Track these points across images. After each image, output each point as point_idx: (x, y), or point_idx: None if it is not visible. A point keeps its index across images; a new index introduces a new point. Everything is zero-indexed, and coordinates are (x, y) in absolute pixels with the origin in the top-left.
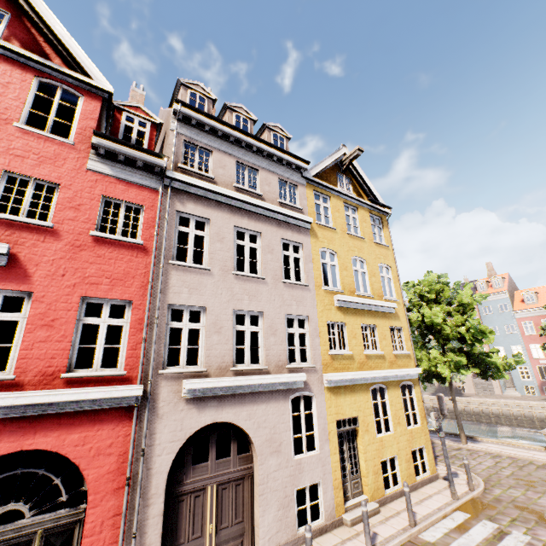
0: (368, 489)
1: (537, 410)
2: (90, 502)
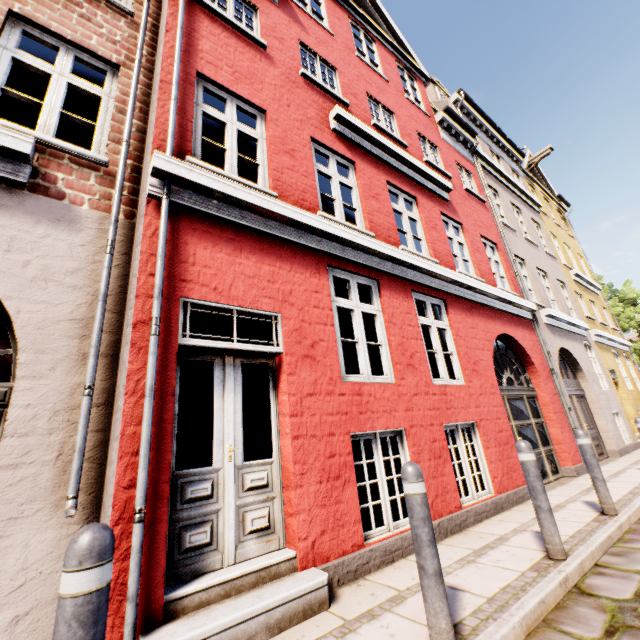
0: None
1: None
2: (542, 381)
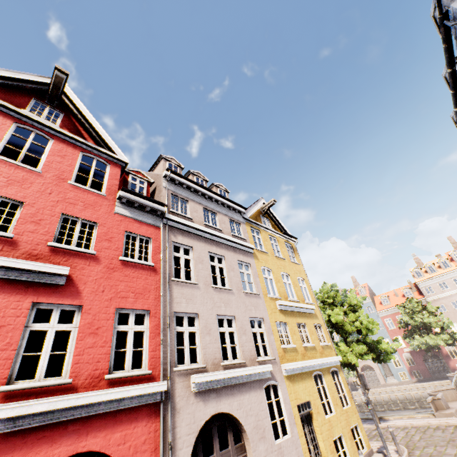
0: None
1: (413, 391)
2: None
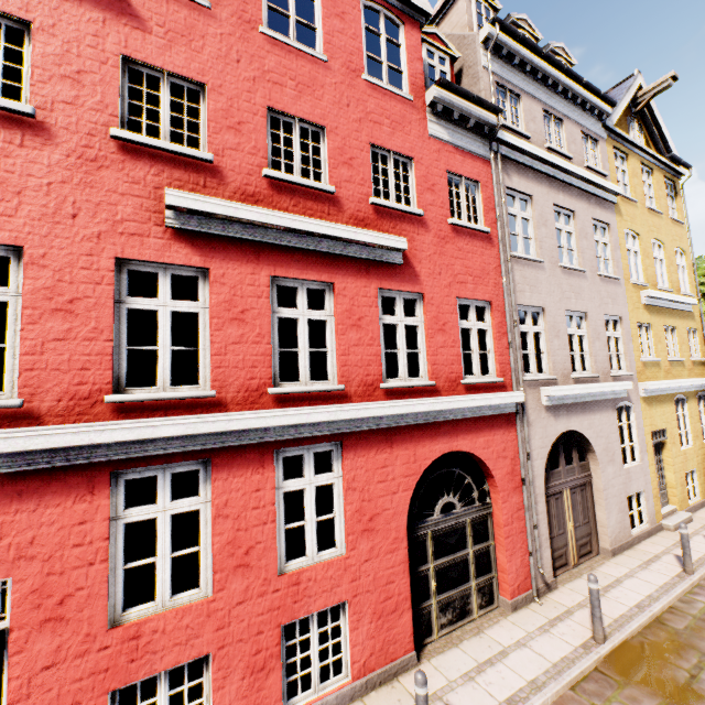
0: (677, 499)
1: None
2: (501, 498)
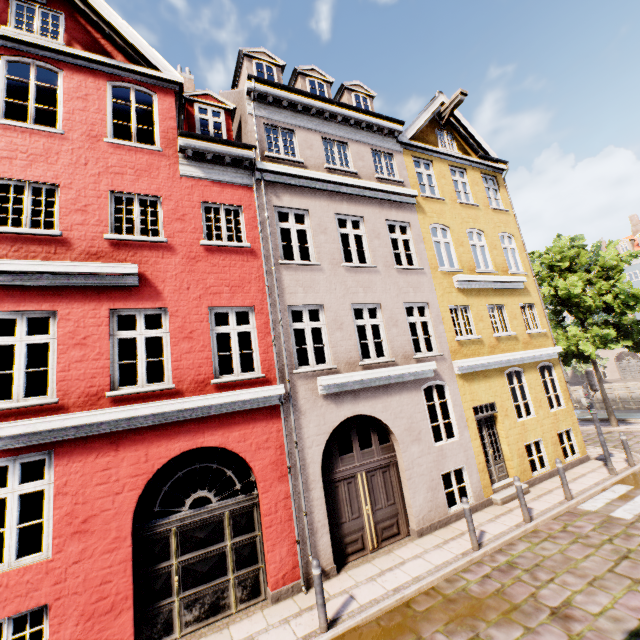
0: (515, 471)
1: None
2: (261, 488)
